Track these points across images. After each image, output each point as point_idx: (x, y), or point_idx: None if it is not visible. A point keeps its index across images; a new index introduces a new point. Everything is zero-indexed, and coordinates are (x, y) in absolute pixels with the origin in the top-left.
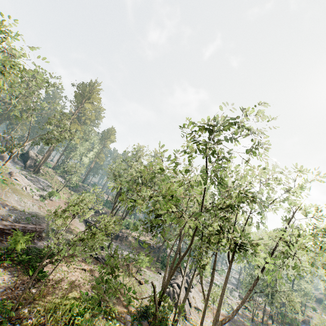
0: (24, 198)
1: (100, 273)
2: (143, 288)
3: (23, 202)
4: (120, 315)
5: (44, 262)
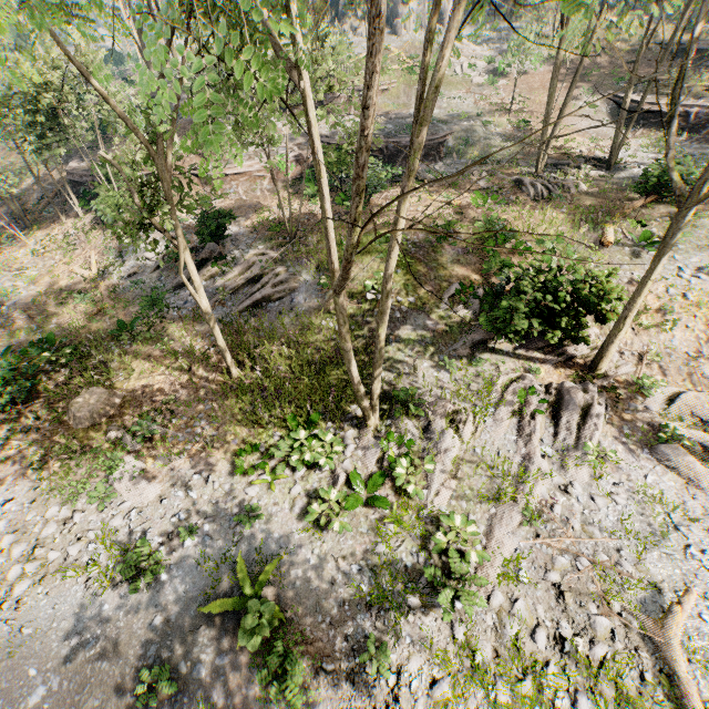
0: (450, 92)
1: (485, 213)
2: (608, 255)
3: (444, 100)
4: (445, 279)
5: (387, 192)
